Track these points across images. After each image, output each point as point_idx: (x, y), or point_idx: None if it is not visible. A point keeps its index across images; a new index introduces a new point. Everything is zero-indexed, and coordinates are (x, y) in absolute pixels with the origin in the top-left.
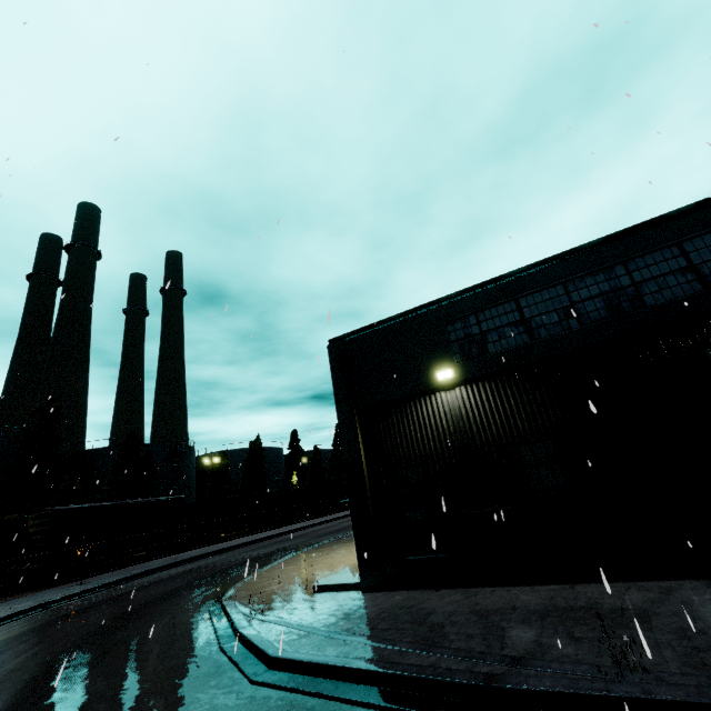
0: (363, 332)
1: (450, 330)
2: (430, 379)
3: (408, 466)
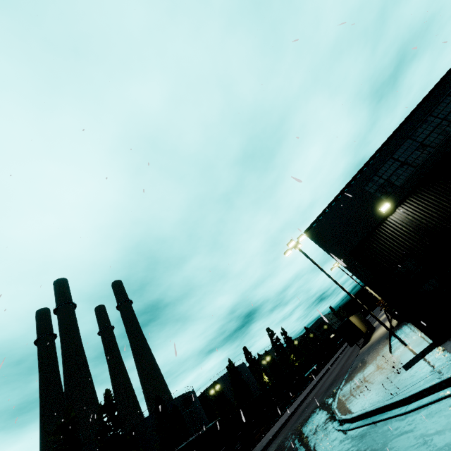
0: (320, 217)
1: (367, 189)
2: (377, 215)
3: (402, 263)
